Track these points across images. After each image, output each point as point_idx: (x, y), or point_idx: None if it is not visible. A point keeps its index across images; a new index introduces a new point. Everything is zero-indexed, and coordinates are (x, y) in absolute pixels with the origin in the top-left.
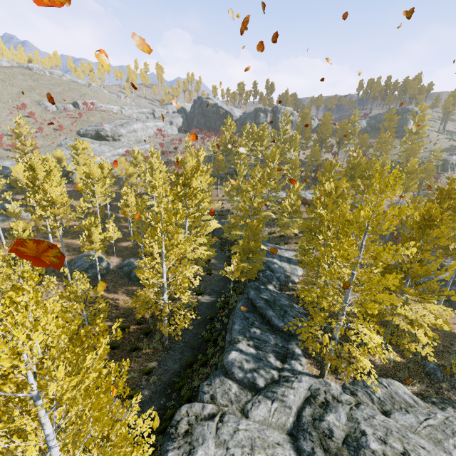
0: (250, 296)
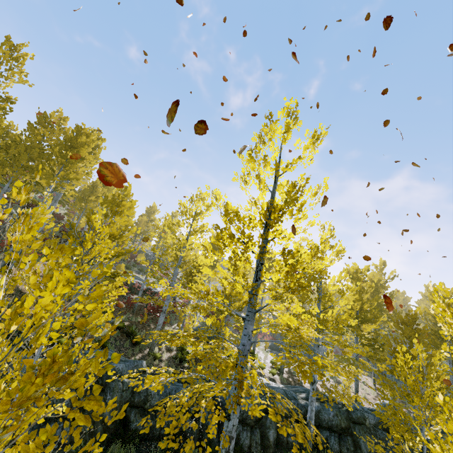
0: None
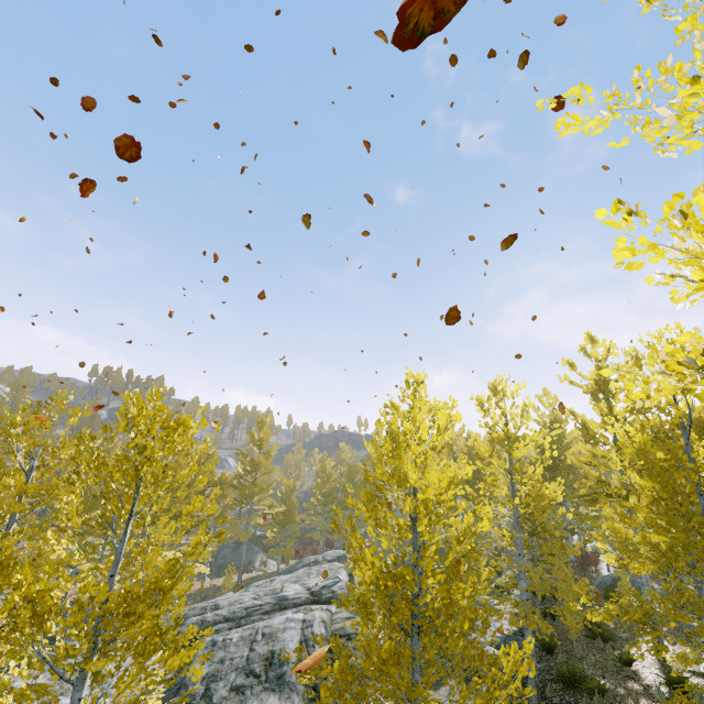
0: None
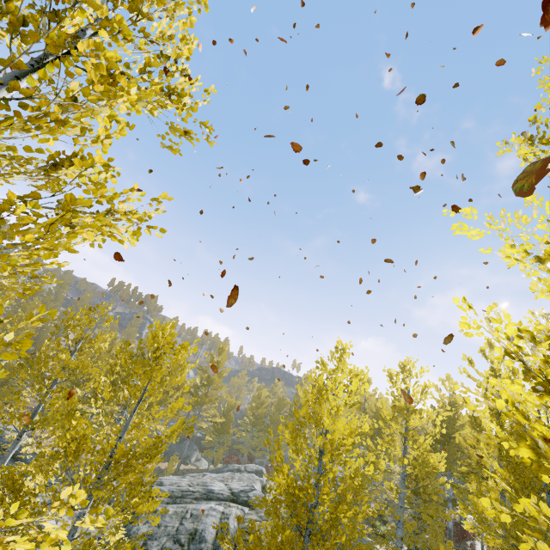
0: None
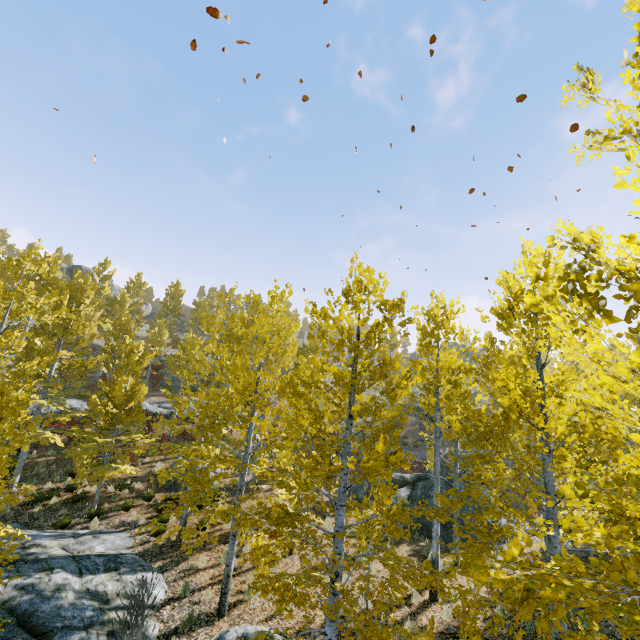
0: None
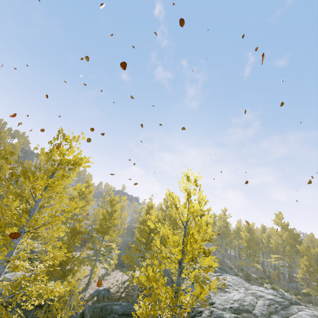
0: (119, 311)
